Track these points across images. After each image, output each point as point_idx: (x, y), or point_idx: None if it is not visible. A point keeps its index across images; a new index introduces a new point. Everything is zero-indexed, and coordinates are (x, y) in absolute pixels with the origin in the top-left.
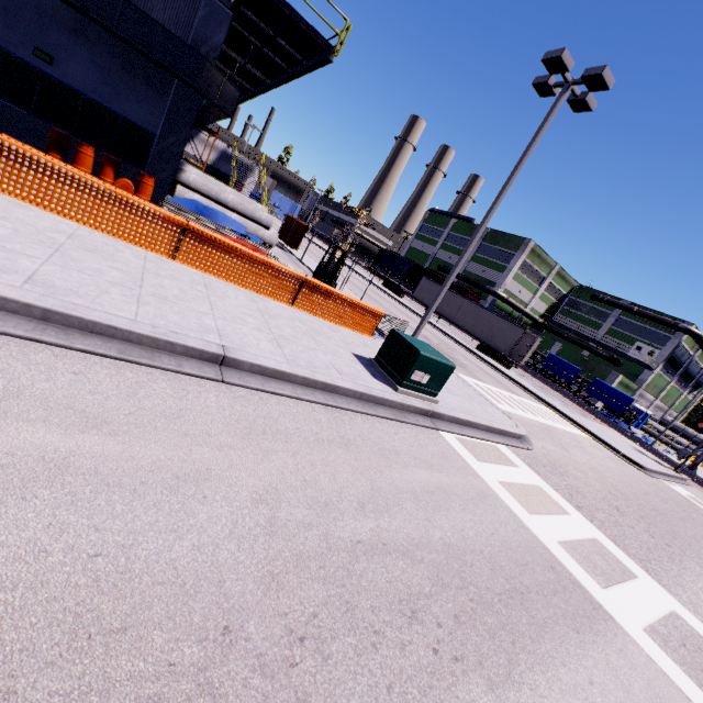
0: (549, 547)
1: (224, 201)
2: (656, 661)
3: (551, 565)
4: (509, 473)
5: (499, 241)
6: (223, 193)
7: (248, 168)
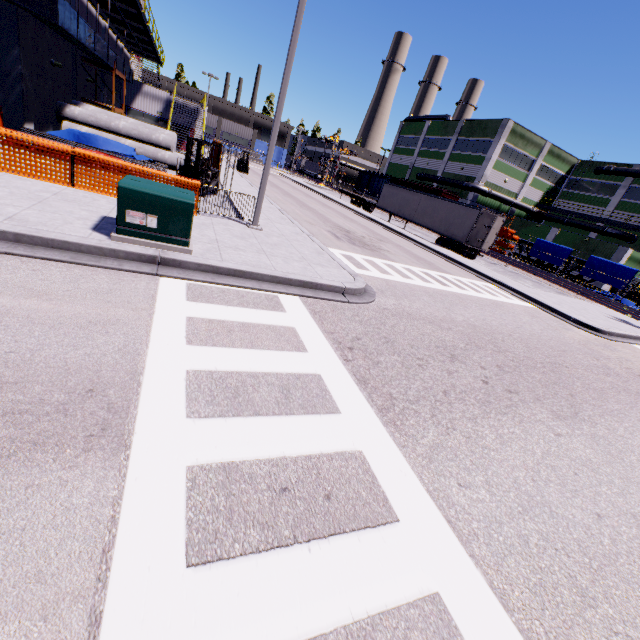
0: (148, 373)
1: (116, 129)
2: (123, 505)
3: (99, 388)
4: (240, 314)
5: (475, 131)
6: (113, 122)
7: (195, 112)
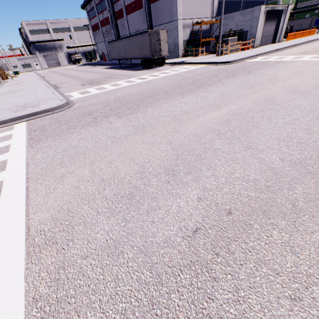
0: None
1: None
2: None
3: None
4: None
5: None
6: None
7: None
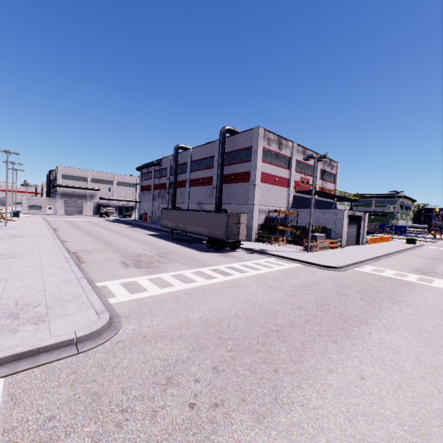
0: None
1: None
2: None
3: None
4: (432, 247)
5: None
6: None
7: None
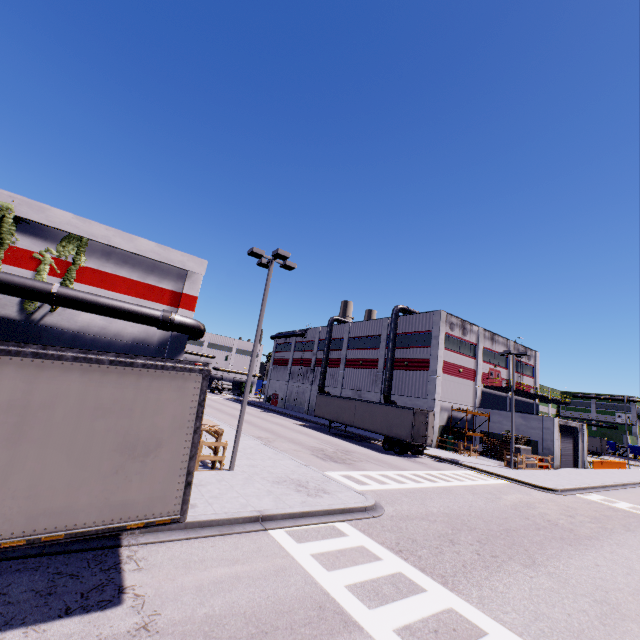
0: None
1: None
2: None
3: None
4: None
5: None
6: None
7: None
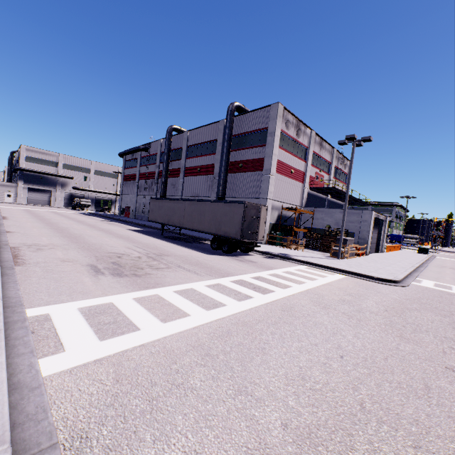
0: None
1: None
2: None
3: None
4: (445, 258)
5: None
6: None
7: None
